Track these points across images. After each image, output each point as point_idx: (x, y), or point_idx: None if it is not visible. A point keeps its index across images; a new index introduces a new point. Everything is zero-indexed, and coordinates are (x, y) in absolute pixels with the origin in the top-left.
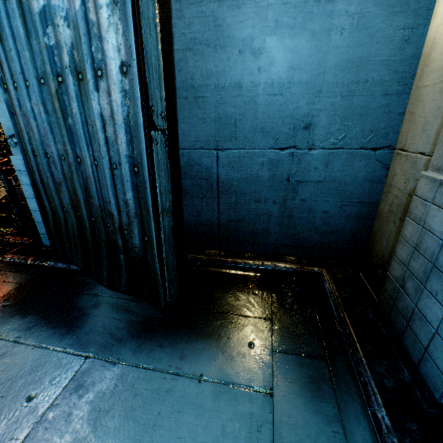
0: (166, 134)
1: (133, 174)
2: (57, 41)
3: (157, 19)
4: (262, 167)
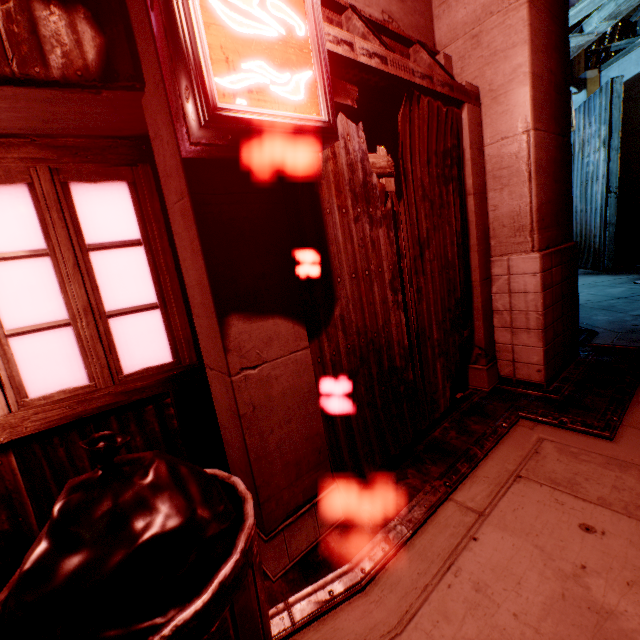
0: (616, 194)
1: (600, 211)
2: (588, 171)
3: (618, 159)
4: None
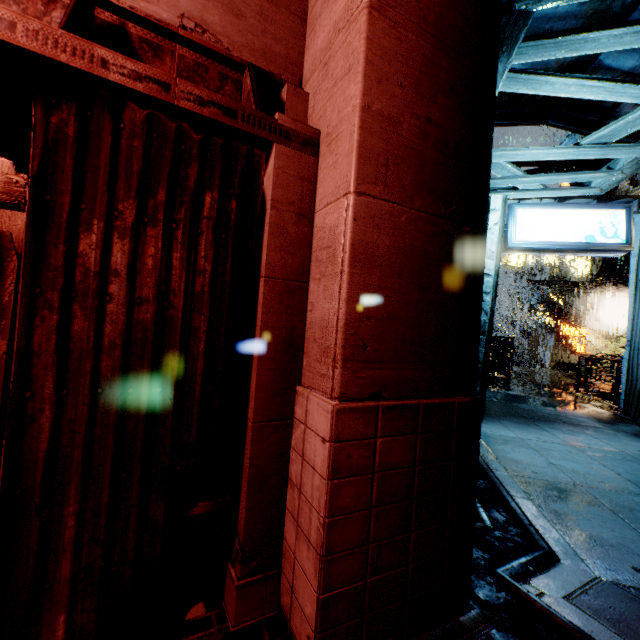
0: None
1: None
2: None
3: None
4: None
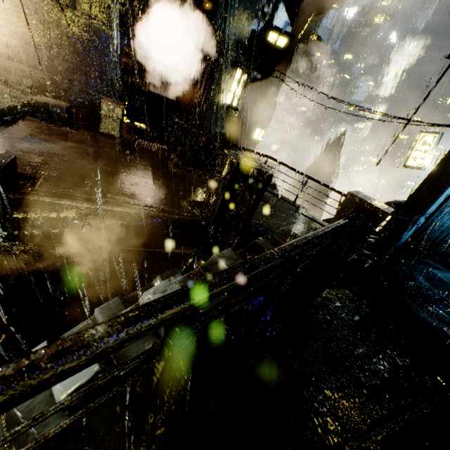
0: None
1: None
2: None
3: None
4: None
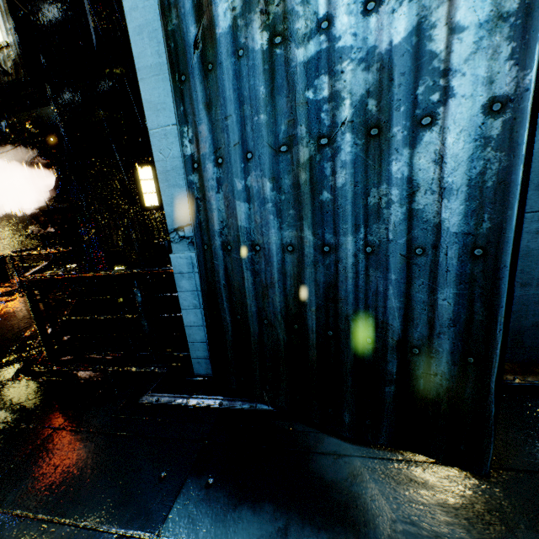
0: None
1: (466, 260)
2: (331, 93)
3: None
4: (536, 237)
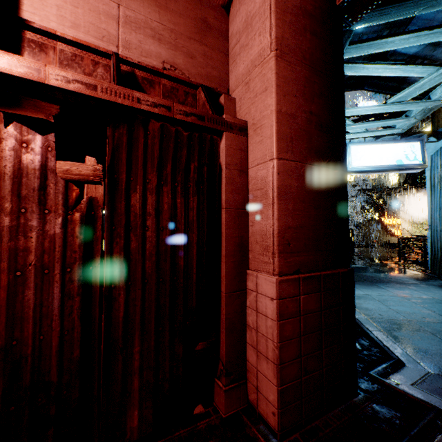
0: None
1: None
2: None
3: None
4: None
